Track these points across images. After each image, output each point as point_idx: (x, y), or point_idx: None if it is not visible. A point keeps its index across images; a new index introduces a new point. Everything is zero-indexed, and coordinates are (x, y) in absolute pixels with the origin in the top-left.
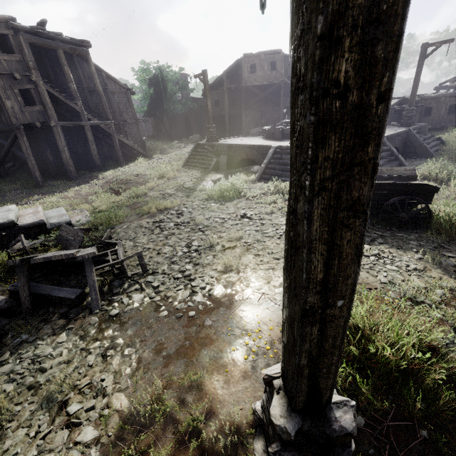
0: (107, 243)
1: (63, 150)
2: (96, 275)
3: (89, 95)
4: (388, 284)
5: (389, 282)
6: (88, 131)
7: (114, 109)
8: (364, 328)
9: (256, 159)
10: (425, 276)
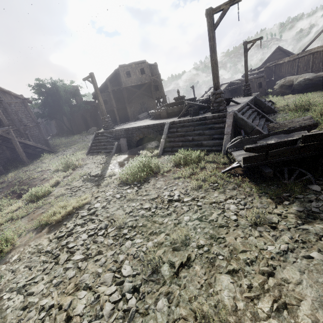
0: None
1: None
2: None
3: None
4: None
5: None
6: None
7: (12, 116)
8: None
9: (153, 136)
10: None
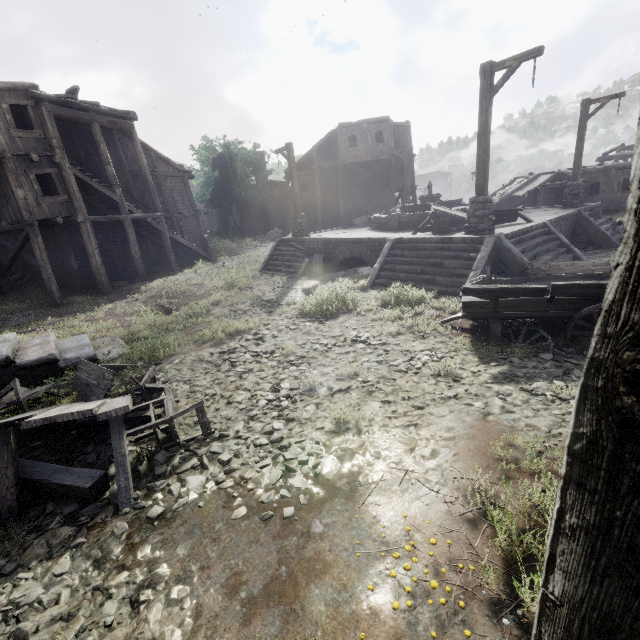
0: (149, 388)
1: (93, 254)
2: (129, 442)
3: (132, 180)
4: None
5: None
6: (129, 227)
7: (165, 198)
8: None
9: (365, 257)
10: None
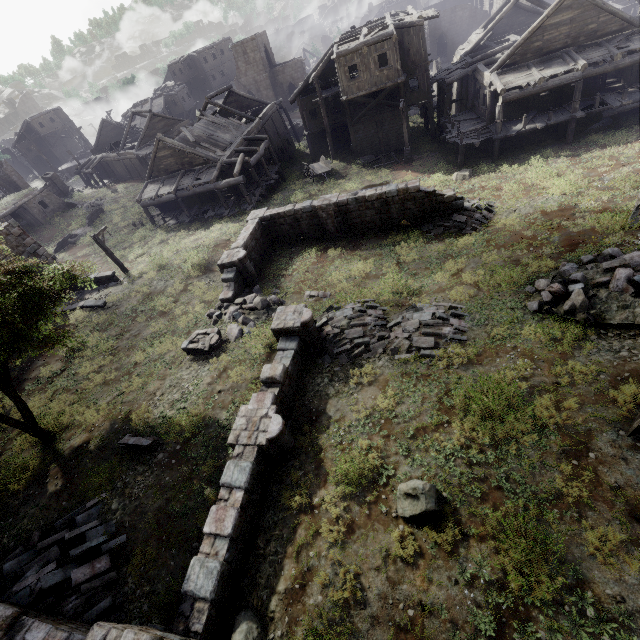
0: None
1: None
2: None
3: None
4: None
5: None
6: None
7: None
8: None
9: None
10: None
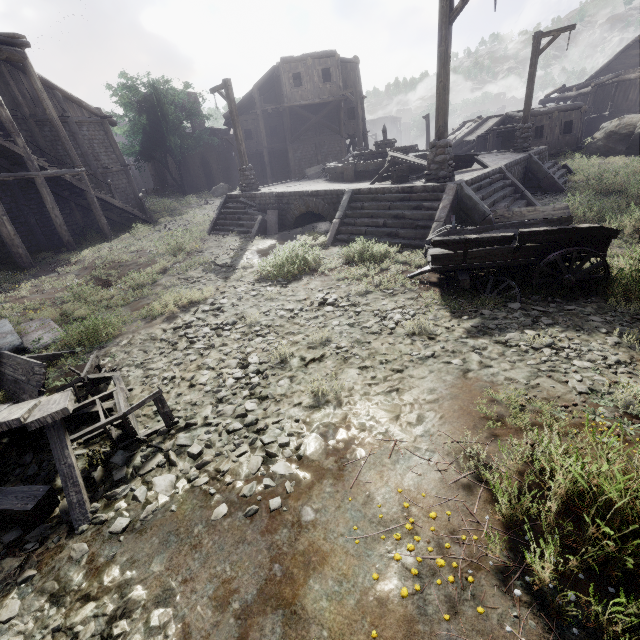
0: (94, 379)
1: (1, 221)
2: (77, 445)
3: (37, 127)
4: (590, 394)
5: (589, 390)
6: (43, 187)
7: (84, 149)
8: (587, 484)
9: (322, 212)
10: (639, 372)
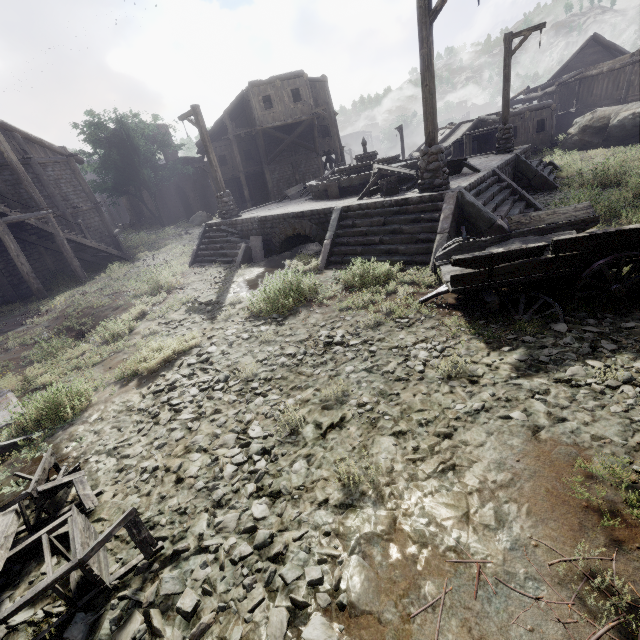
0: (47, 489)
1: None
2: None
3: None
4: None
5: None
6: (5, 234)
7: (50, 191)
8: None
9: (310, 233)
10: None
